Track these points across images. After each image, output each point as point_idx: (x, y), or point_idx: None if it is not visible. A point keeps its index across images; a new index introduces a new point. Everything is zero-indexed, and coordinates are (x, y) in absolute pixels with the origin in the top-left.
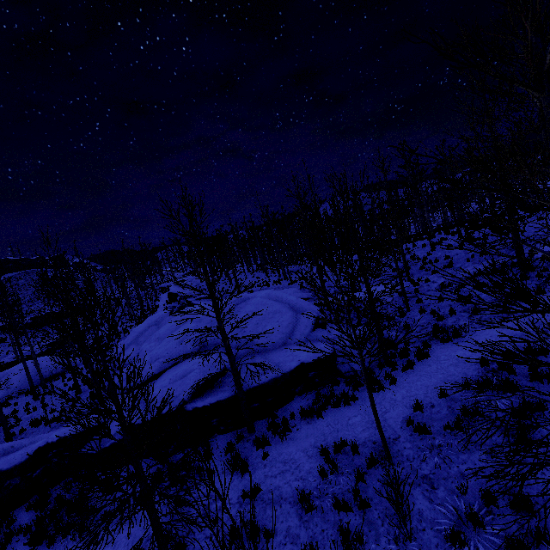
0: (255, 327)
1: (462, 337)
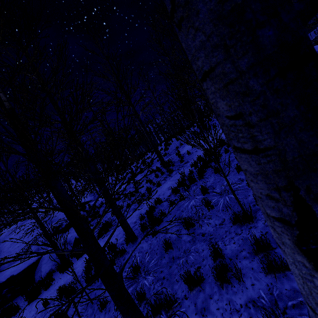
0: (9, 247)
1: (109, 231)
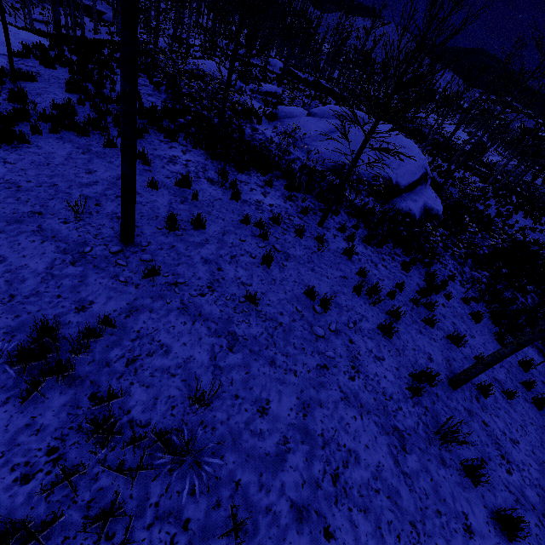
0: None
1: None
